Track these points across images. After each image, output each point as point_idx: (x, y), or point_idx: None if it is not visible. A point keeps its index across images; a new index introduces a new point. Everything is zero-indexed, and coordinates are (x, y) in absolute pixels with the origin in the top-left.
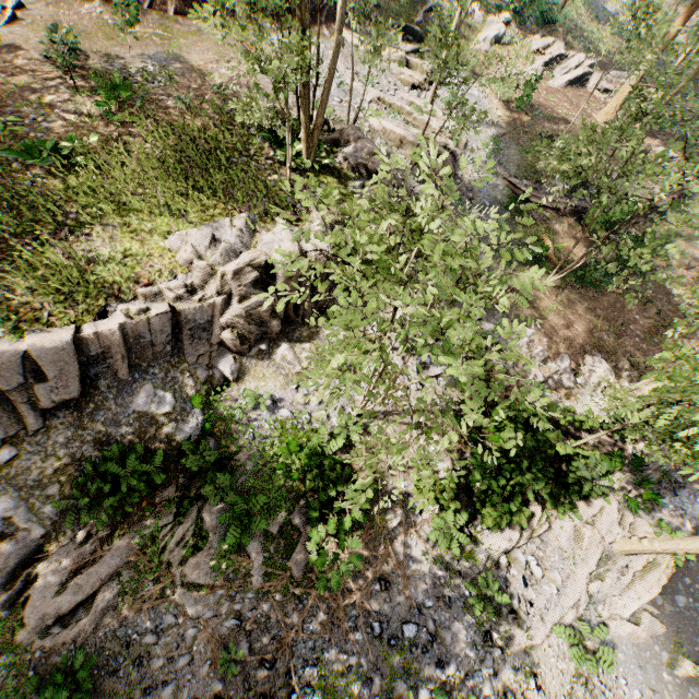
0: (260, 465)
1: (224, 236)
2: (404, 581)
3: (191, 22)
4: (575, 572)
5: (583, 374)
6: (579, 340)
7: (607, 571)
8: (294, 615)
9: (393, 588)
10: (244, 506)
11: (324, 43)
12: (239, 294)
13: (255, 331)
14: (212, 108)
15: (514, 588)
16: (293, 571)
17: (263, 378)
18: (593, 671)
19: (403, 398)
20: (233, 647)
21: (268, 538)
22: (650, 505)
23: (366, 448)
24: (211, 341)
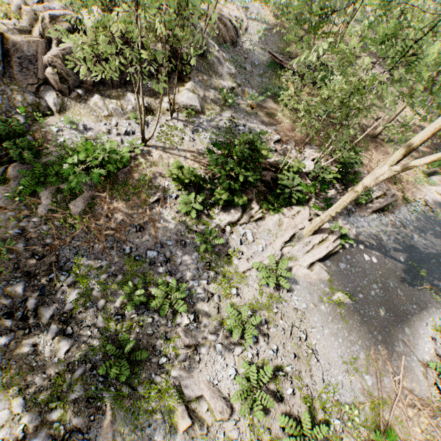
0: (63, 154)
1: (52, 6)
2: (154, 228)
3: None
4: (275, 241)
5: (303, 153)
6: (303, 138)
7: (297, 244)
8: (66, 235)
9: (146, 232)
10: (42, 170)
11: None
12: (56, 38)
13: (72, 76)
14: None
15: (233, 244)
16: (72, 212)
17: (80, 115)
18: (277, 291)
19: (178, 142)
20: (9, 240)
21: (58, 193)
22: (332, 219)
23: (145, 161)
24: (38, 76)
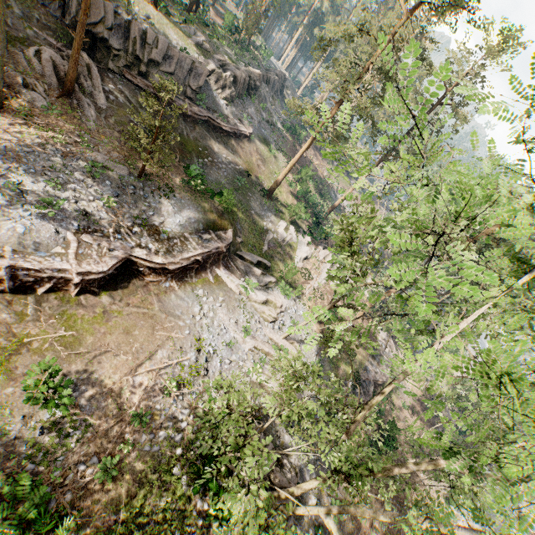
0: None
1: None
2: None
3: (95, 298)
4: None
5: None
6: None
7: None
8: None
9: None
10: None
11: (212, 292)
12: None
13: None
14: (136, 458)
15: None
16: None
17: None
18: None
19: None
20: None
21: None
22: None
23: None
24: None
